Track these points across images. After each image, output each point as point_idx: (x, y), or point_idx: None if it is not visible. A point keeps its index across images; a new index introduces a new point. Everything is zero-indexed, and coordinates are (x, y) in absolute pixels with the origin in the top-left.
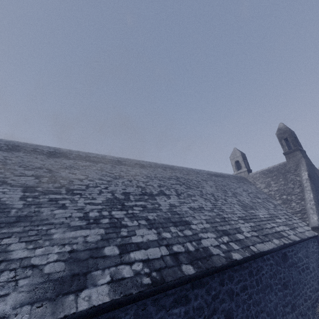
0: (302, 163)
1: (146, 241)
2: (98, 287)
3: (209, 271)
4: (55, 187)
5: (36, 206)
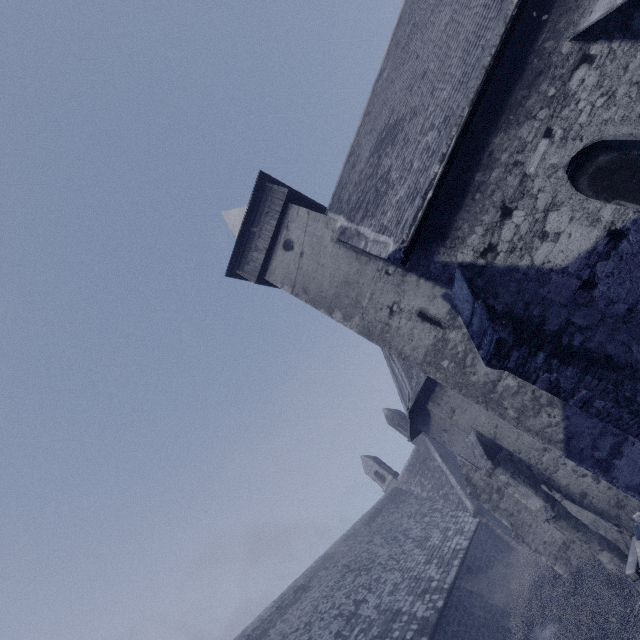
0: (428, 443)
1: None
2: None
3: (433, 630)
4: None
5: None
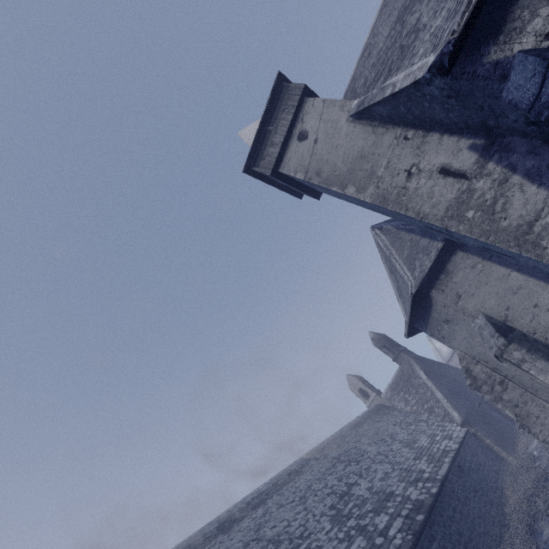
0: (412, 363)
1: (387, 522)
2: None
3: (429, 510)
4: (288, 544)
5: None
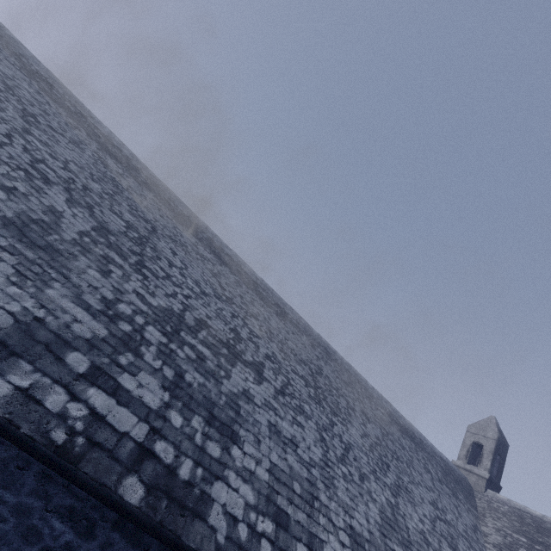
0: None
1: (135, 397)
2: (2, 380)
3: (161, 530)
4: (131, 249)
5: (81, 250)
